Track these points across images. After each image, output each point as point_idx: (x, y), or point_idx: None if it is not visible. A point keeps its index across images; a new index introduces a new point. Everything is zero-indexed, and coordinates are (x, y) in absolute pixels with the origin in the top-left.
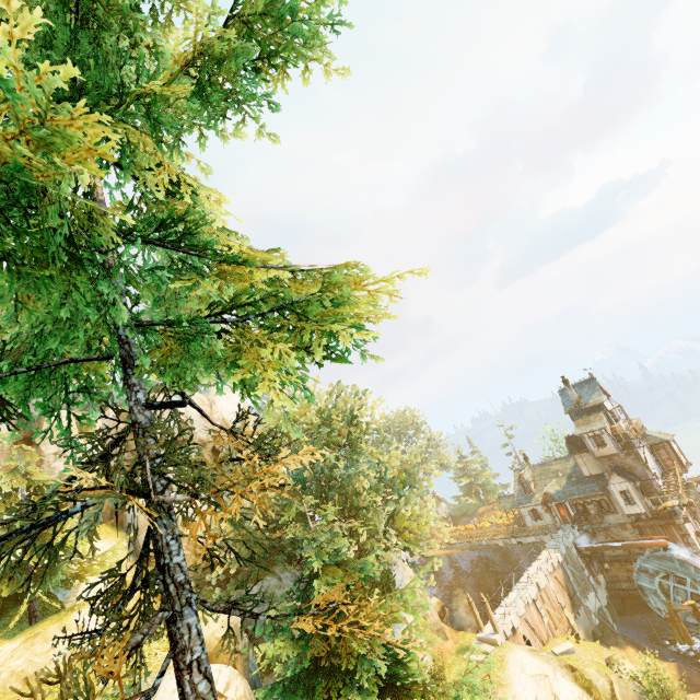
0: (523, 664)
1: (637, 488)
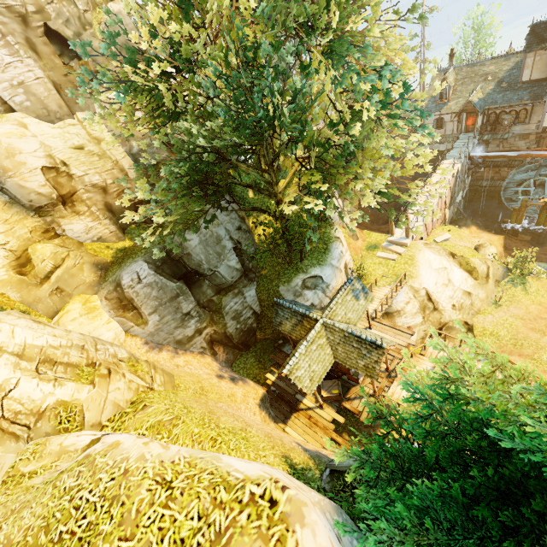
0: (430, 262)
1: None
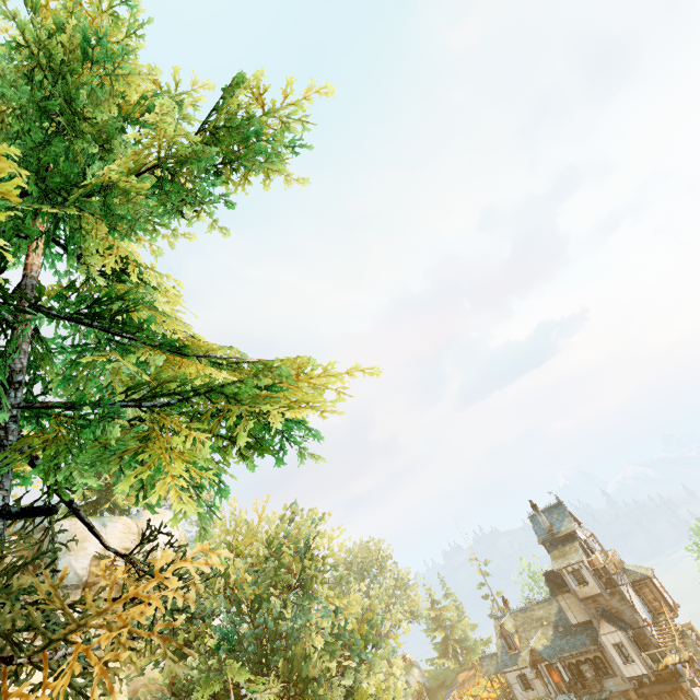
0: None
1: (630, 639)
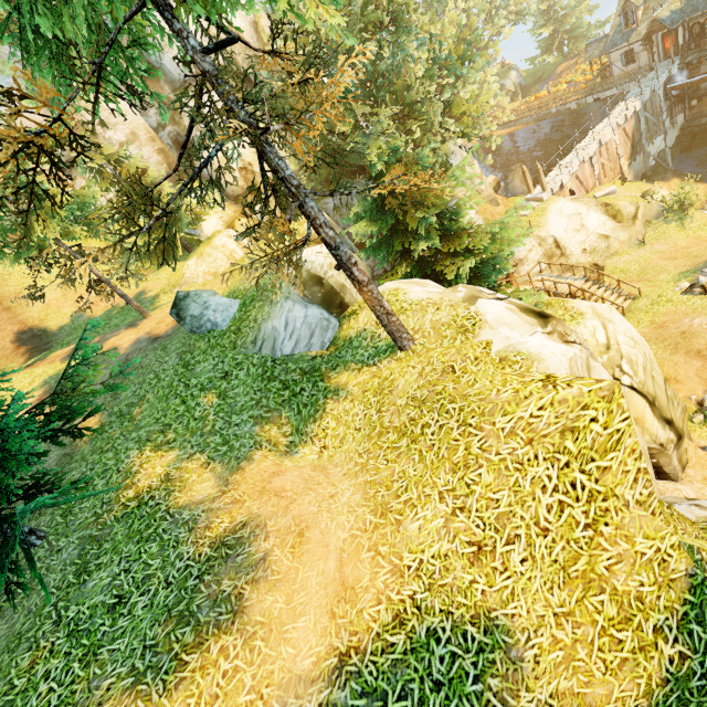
0: (561, 210)
1: None
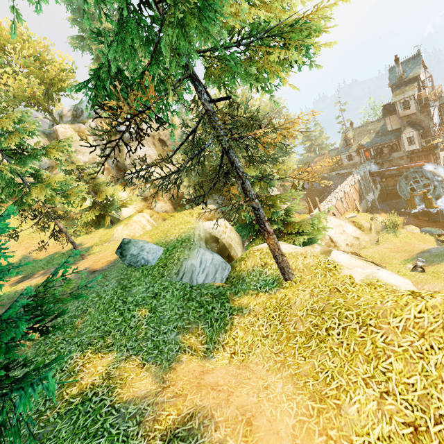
0: (331, 222)
1: (419, 134)
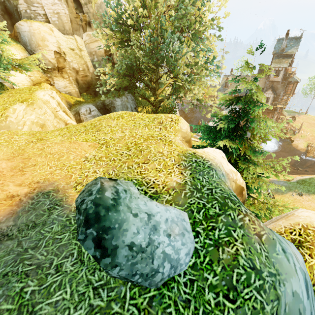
0: None
1: (273, 97)
